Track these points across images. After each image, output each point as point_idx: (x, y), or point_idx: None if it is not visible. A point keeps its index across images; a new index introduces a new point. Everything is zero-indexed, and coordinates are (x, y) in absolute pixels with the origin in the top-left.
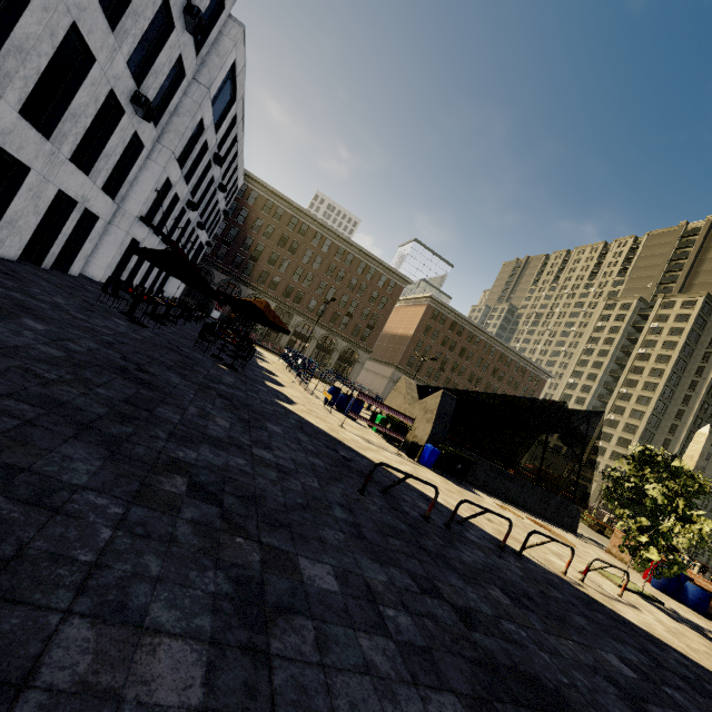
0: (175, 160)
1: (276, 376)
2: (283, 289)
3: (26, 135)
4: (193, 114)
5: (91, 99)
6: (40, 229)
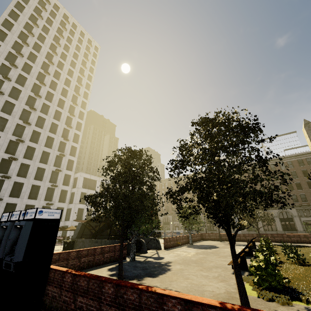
0: (78, 204)
1: None
2: (171, 209)
3: None
4: (77, 193)
5: None
6: None
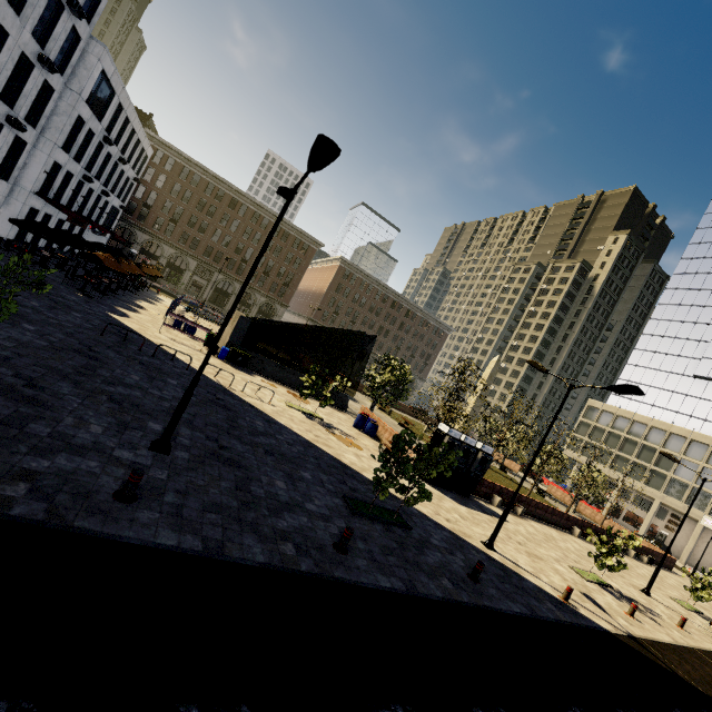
0: (59, 149)
1: (142, 309)
2: (203, 249)
3: None
4: (69, 114)
5: None
6: None
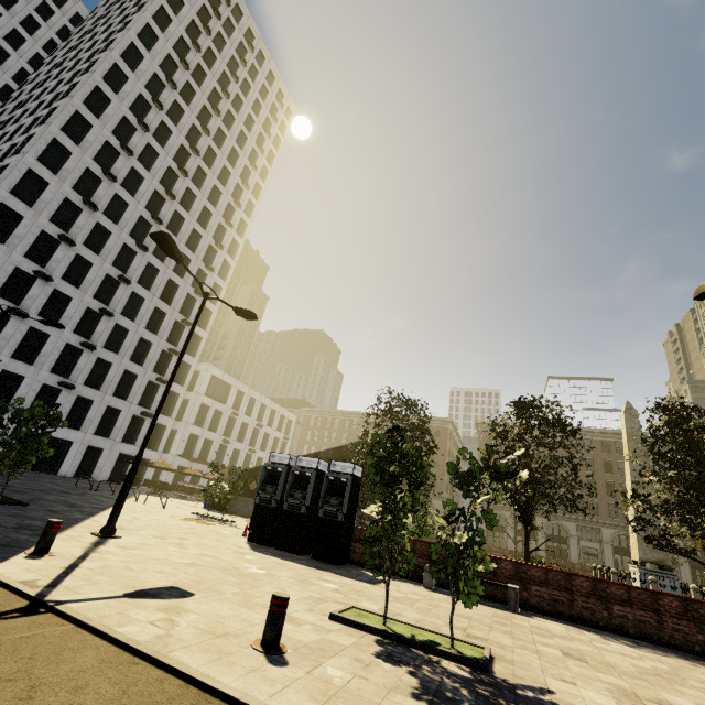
0: (192, 425)
1: None
2: None
3: (99, 439)
4: (194, 404)
5: (125, 421)
6: (120, 470)
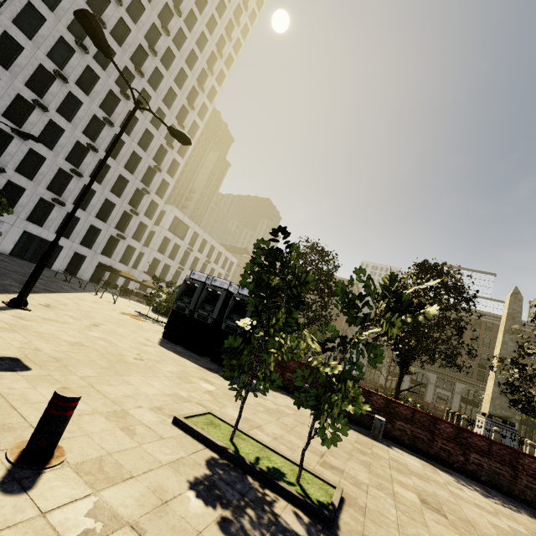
0: (156, 251)
1: None
2: None
3: (83, 249)
4: (158, 236)
5: (104, 239)
6: (99, 274)
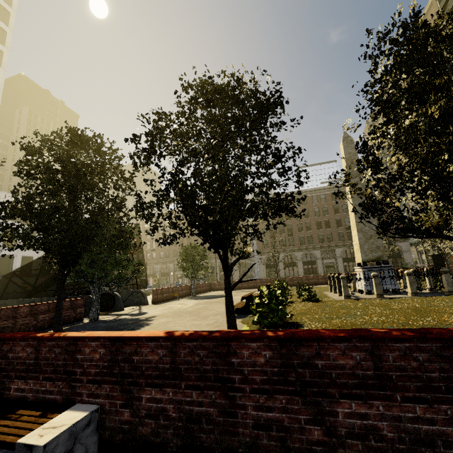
0: (1, 248)
1: None
2: (172, 254)
3: None
4: None
5: None
6: None
